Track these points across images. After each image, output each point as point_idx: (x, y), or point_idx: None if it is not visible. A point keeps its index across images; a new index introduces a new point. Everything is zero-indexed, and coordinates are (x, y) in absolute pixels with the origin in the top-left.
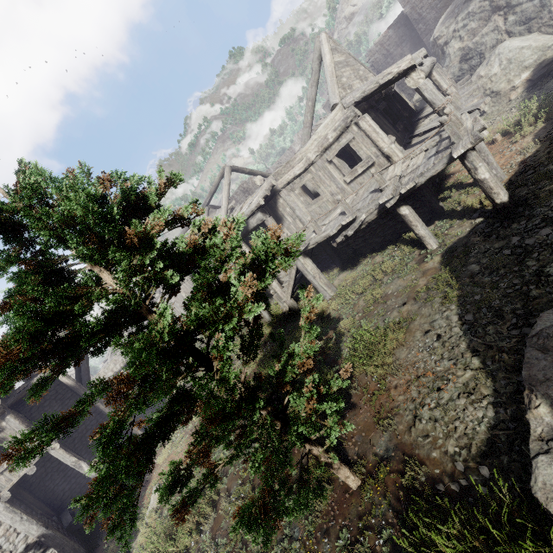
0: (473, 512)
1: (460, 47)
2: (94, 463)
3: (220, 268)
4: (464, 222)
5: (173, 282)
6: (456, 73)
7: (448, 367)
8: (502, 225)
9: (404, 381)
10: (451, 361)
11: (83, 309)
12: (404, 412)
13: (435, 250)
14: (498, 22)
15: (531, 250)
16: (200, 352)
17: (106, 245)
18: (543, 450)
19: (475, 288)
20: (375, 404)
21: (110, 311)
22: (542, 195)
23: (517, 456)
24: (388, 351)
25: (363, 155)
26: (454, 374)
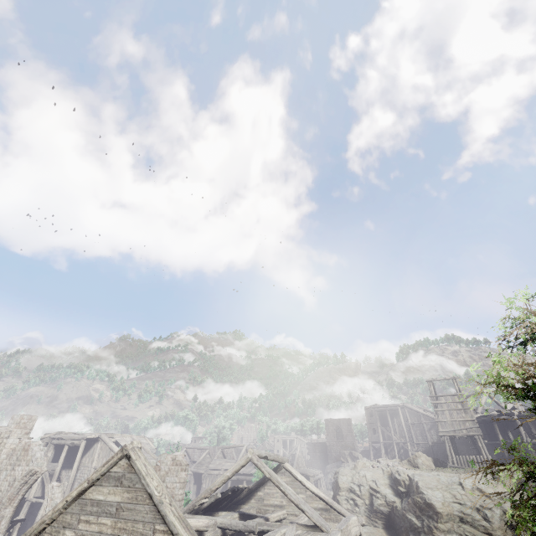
0: None
1: (332, 479)
2: None
3: None
4: None
5: None
6: (328, 486)
7: None
8: None
9: None
10: None
11: None
12: None
13: None
14: None
15: None
16: None
17: None
18: None
19: None
20: None
21: None
22: None
23: None
24: None
25: None
26: None
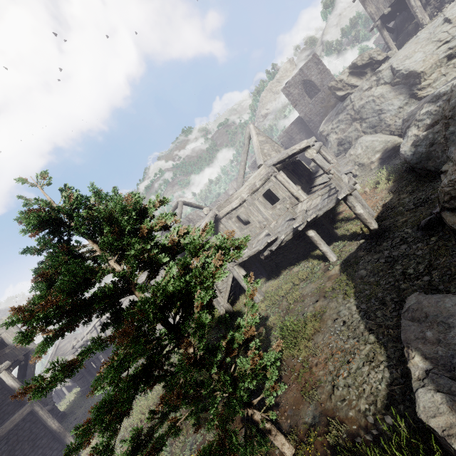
0: (384, 453)
1: (336, 138)
2: (103, 385)
3: (197, 252)
4: (352, 242)
5: (165, 260)
6: (336, 151)
7: (353, 344)
8: (377, 243)
9: (322, 359)
10: (355, 339)
11: (99, 277)
12: (325, 384)
13: (335, 261)
14: (357, 126)
15: (397, 258)
16: (169, 322)
17: (123, 234)
18: (421, 386)
19: (365, 286)
20: (301, 381)
21: (113, 282)
22: (398, 224)
23: (409, 403)
24: (308, 336)
25: (280, 197)
26: (358, 349)
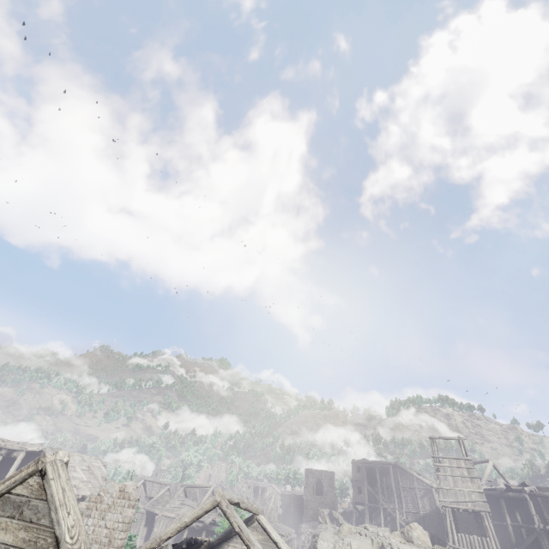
0: None
1: (305, 541)
2: None
3: None
4: None
5: None
6: None
7: None
8: None
9: None
10: None
11: None
12: None
13: None
14: None
15: None
16: None
17: None
18: None
19: None
20: None
21: None
22: None
23: None
24: None
25: None
26: None
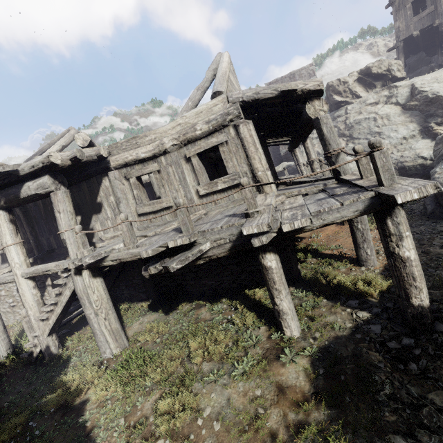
0: None
1: None
2: None
3: None
4: (337, 307)
5: None
6: None
7: None
8: (418, 344)
9: None
10: None
11: None
12: None
13: (295, 340)
14: (342, 143)
15: None
16: None
17: None
18: None
19: None
20: None
21: None
22: None
23: None
24: None
25: (230, 169)
26: None
